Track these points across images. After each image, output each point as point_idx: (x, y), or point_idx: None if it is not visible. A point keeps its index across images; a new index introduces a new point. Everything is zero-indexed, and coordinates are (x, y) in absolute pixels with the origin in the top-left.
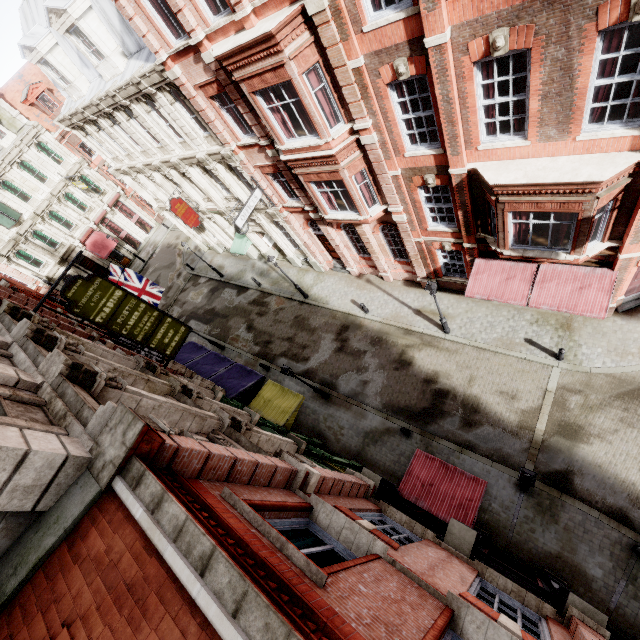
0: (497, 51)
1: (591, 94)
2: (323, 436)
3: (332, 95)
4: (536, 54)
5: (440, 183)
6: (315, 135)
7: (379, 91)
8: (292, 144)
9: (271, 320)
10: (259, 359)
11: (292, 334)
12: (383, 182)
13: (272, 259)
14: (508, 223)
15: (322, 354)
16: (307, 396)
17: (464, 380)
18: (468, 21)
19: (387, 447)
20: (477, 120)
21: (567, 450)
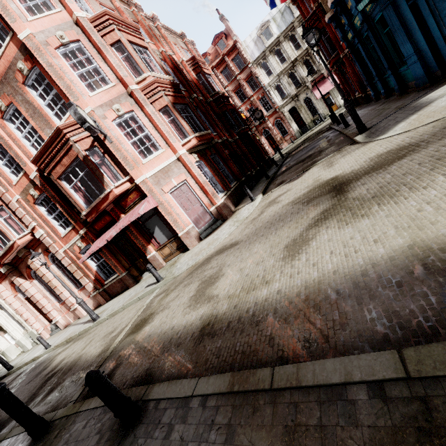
0: (2, 108)
1: (46, 108)
2: None
3: None
4: (15, 103)
5: (39, 192)
6: None
7: None
8: None
9: None
10: None
11: None
12: (14, 208)
13: None
14: (69, 190)
15: None
16: None
17: (82, 348)
18: None
19: None
20: (23, 143)
21: (129, 343)
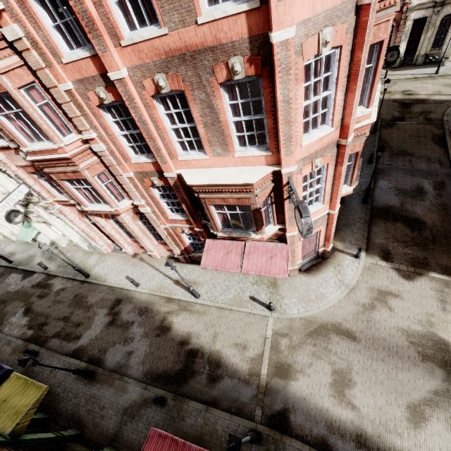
0: (163, 89)
1: (232, 126)
2: (81, 423)
3: (58, 110)
4: (189, 95)
5: (164, 184)
6: (51, 141)
7: (94, 111)
8: (33, 147)
9: (51, 301)
10: (29, 344)
11: (69, 313)
12: (122, 182)
13: (43, 245)
14: (213, 213)
15: (94, 330)
16: (72, 378)
17: (210, 337)
18: (136, 65)
19: (143, 421)
20: (170, 138)
21: (283, 389)
